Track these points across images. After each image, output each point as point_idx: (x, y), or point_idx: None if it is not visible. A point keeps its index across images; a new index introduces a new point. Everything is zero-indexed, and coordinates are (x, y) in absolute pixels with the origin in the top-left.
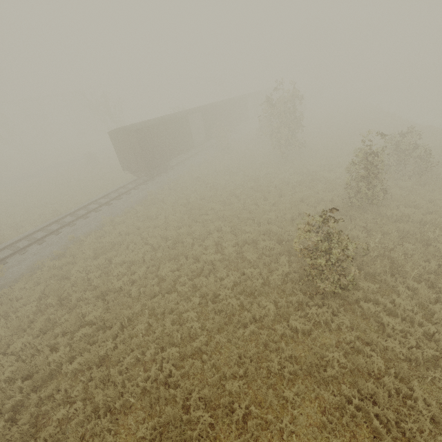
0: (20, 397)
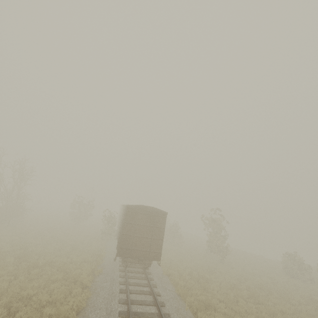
0: None
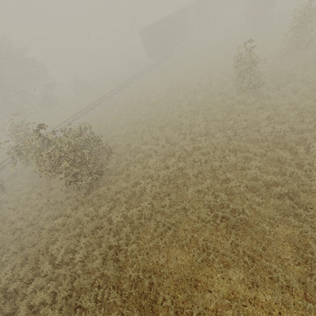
0: (127, 128)
